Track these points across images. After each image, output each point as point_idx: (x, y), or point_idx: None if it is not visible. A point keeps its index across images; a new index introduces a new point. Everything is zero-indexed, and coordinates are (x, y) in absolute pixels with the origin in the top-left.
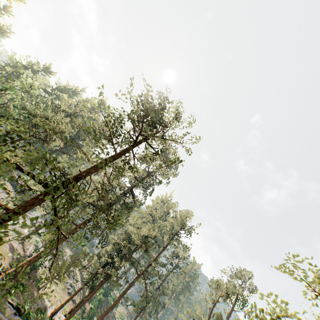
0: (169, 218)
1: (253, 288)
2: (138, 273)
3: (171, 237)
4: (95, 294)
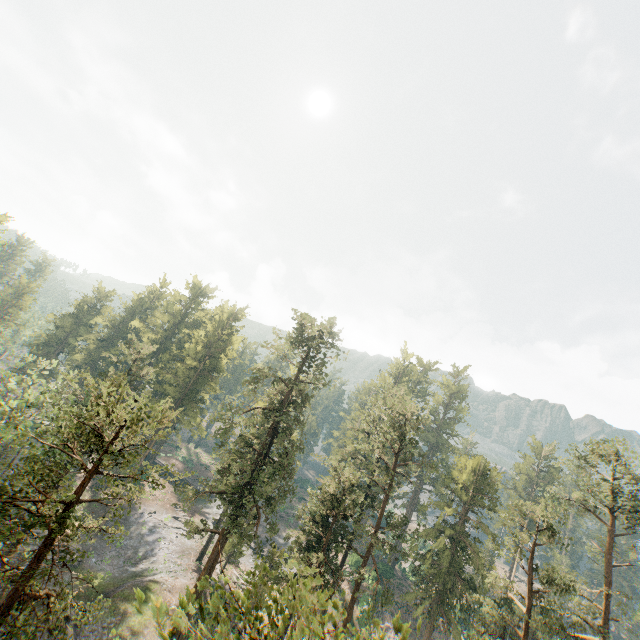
0: (383, 427)
1: (638, 480)
2: (363, 557)
3: (391, 470)
4: (366, 584)
